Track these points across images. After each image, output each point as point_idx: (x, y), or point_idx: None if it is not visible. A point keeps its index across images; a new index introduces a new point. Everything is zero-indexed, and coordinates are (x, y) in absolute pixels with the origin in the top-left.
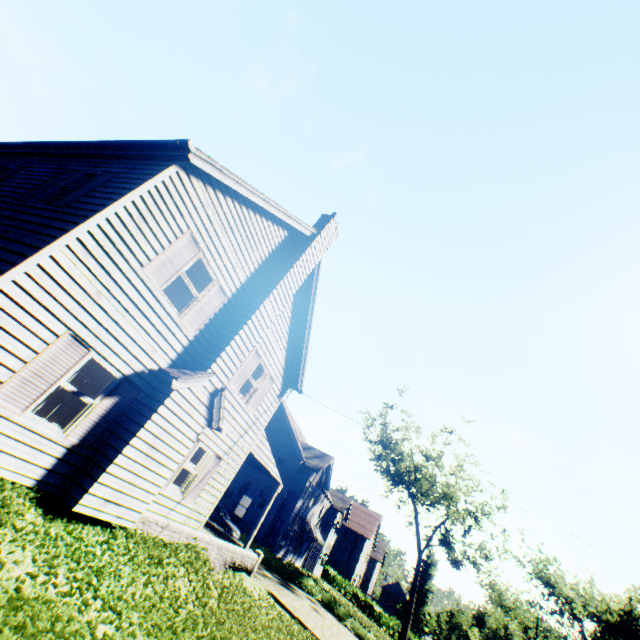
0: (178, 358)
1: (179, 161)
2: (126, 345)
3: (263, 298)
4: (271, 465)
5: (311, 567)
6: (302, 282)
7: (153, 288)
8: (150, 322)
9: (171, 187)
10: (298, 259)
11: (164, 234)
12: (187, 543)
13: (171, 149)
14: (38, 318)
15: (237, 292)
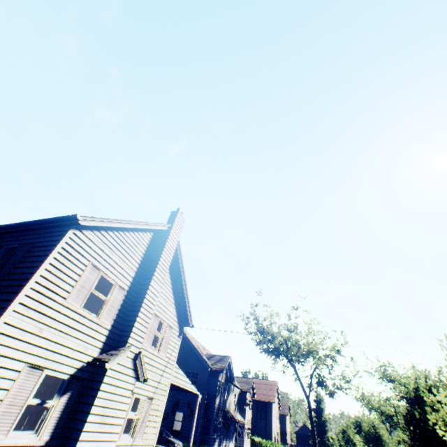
0: (104, 345)
1: (73, 225)
2: (67, 354)
3: (149, 280)
4: (188, 385)
5: (241, 443)
6: (171, 259)
7: (76, 309)
8: (79, 331)
9: (72, 243)
10: (164, 246)
11: (74, 272)
12: None
13: (66, 221)
14: (4, 366)
15: (131, 284)
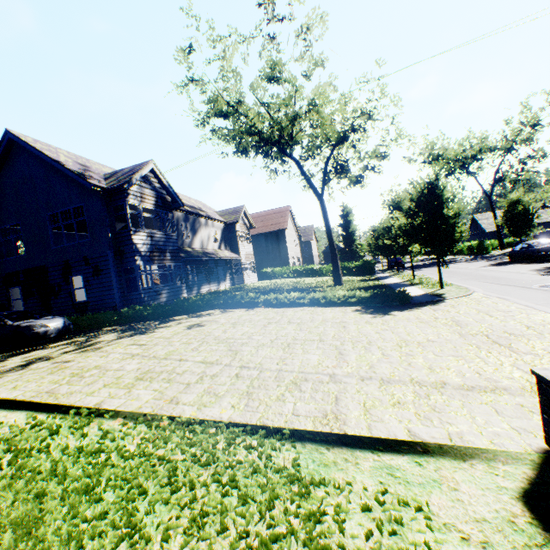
0: None
1: None
2: None
3: None
4: None
5: (241, 281)
6: None
7: None
8: None
9: None
10: None
11: None
12: None
13: None
14: None
15: None
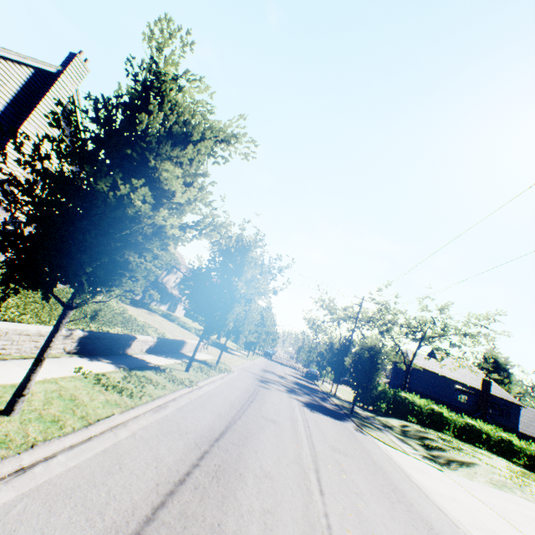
0: None
1: None
2: None
3: (23, 121)
4: None
5: (174, 310)
6: (61, 110)
7: None
8: None
9: None
10: (48, 92)
11: None
12: None
13: None
14: None
15: None
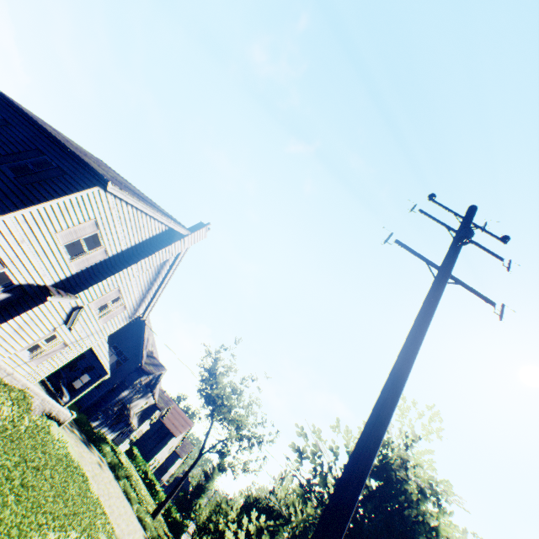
0: (60, 282)
1: (102, 185)
2: (29, 269)
3: (133, 262)
4: (105, 360)
5: (119, 442)
6: (167, 259)
7: (59, 243)
8: (49, 260)
9: (92, 196)
10: (169, 246)
11: (78, 218)
12: (21, 389)
13: (100, 178)
14: None
15: (117, 254)
